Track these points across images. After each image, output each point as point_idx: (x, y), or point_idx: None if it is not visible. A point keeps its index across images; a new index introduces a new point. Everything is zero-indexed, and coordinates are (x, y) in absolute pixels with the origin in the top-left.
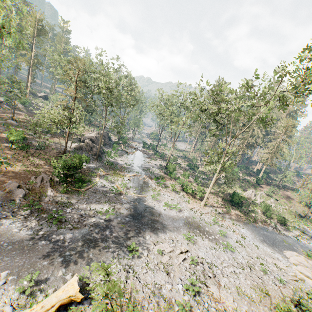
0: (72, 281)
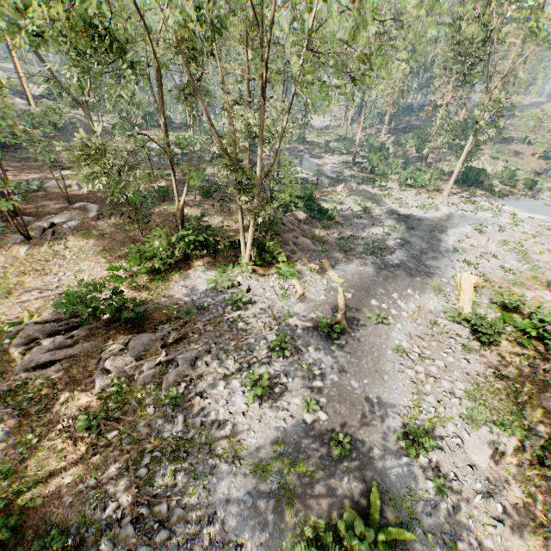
0: (466, 276)
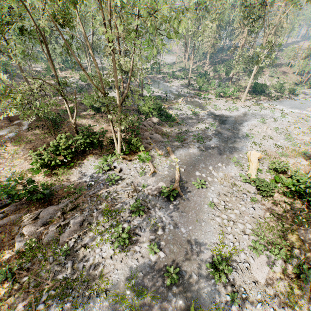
0: (253, 153)
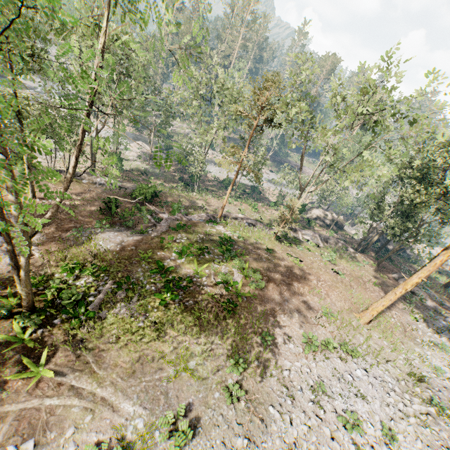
0: None
